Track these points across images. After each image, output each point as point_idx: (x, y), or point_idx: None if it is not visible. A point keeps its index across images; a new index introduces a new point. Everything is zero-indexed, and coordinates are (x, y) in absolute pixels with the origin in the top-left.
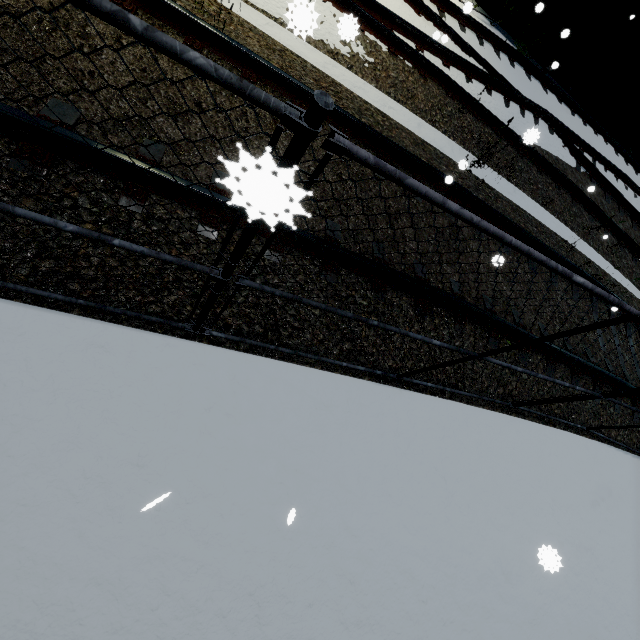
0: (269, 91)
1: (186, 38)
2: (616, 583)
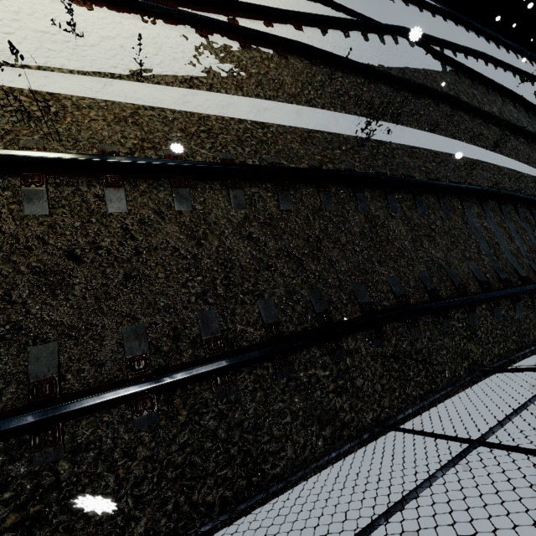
0: (141, 182)
1: (21, 179)
2: None
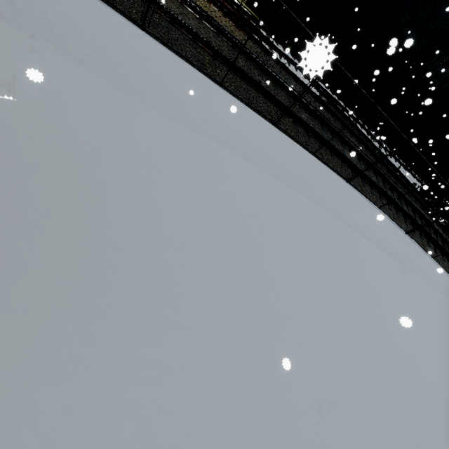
0: None
1: None
2: (327, 197)
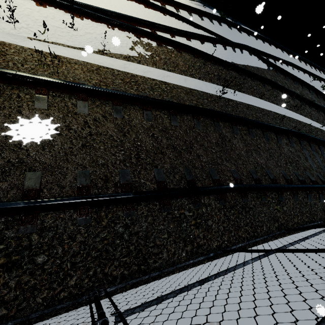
0: (97, 100)
1: (36, 90)
2: None
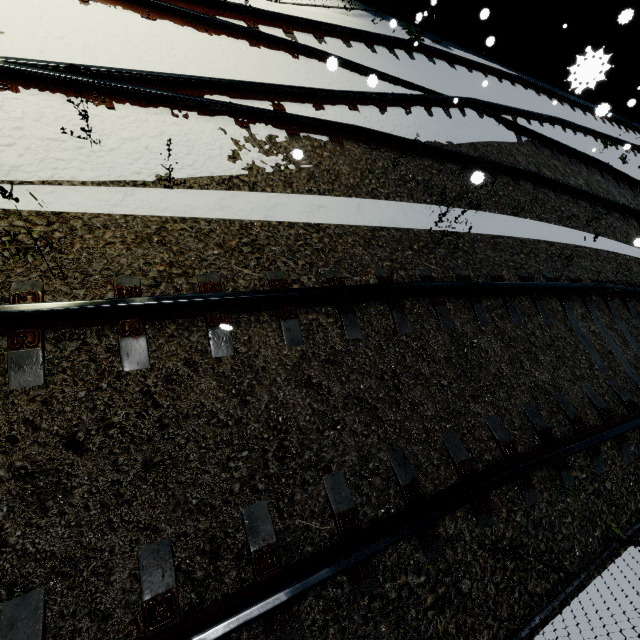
0: (167, 323)
1: (8, 340)
2: None
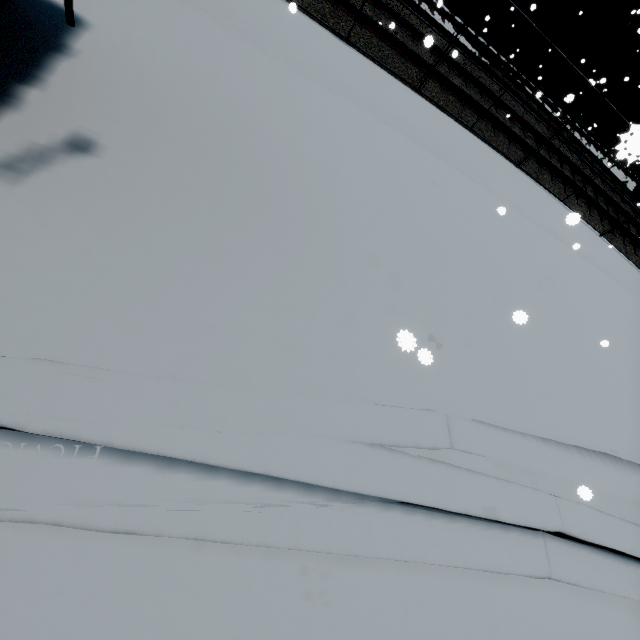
0: None
1: None
2: (488, 180)
